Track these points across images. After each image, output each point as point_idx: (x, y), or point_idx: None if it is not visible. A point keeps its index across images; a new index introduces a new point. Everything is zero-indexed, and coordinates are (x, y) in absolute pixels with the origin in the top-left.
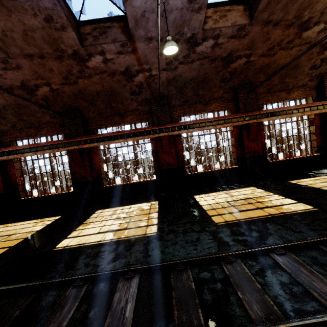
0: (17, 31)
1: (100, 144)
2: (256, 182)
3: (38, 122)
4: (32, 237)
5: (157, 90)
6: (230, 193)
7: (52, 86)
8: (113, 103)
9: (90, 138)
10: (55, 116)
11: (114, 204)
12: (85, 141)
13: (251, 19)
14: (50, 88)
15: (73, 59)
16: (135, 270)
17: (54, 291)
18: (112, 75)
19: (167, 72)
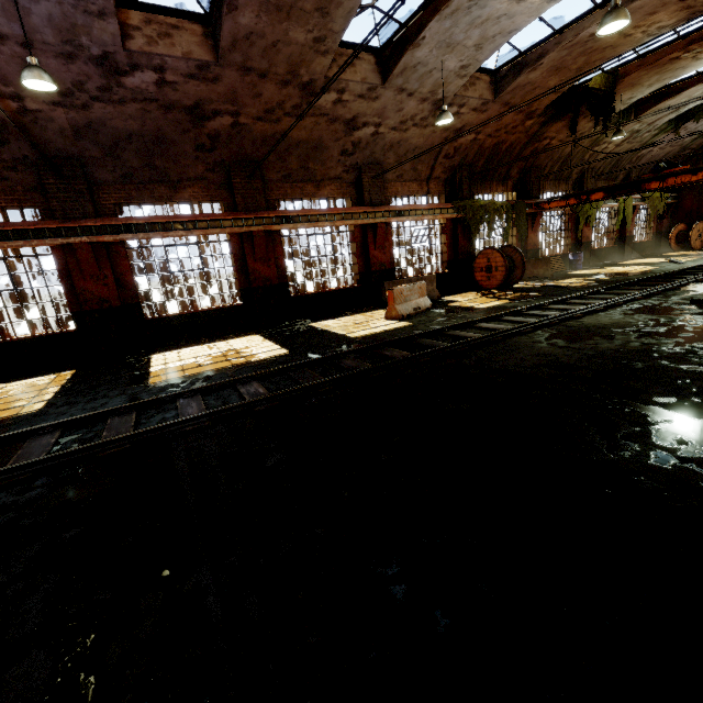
0: None
1: None
2: (269, 328)
3: None
4: None
5: (50, 144)
6: (214, 346)
7: None
8: None
9: None
10: None
11: None
12: None
13: (218, 57)
14: None
15: None
16: None
17: None
18: None
19: (68, 111)
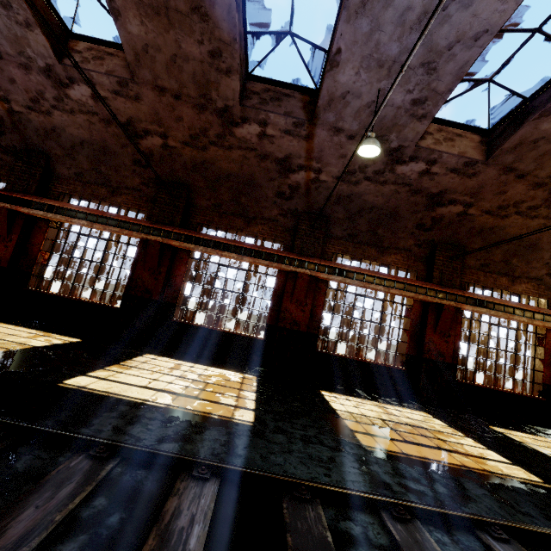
0: (164, 53)
1: (199, 248)
2: (430, 407)
3: (118, 182)
4: (23, 353)
5: (316, 204)
6: (385, 408)
7: (169, 140)
8: (244, 198)
9: (188, 234)
10: (149, 184)
11: (178, 354)
12: (177, 235)
13: (488, 157)
14: (164, 143)
15: (218, 116)
16: (214, 468)
17: (46, 452)
18: (261, 158)
19: (342, 184)
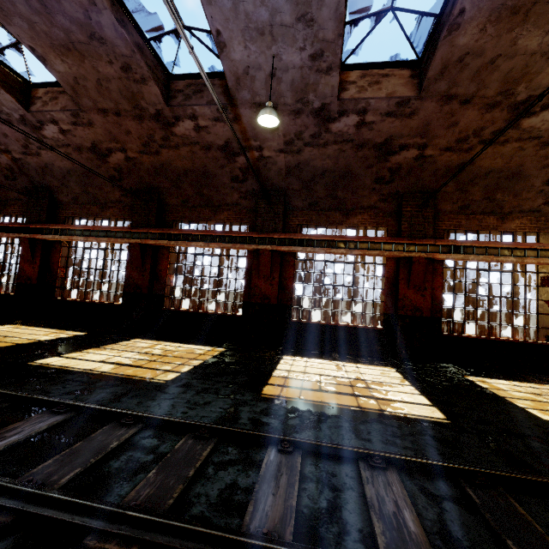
0: (90, 80)
1: (171, 243)
2: (407, 363)
3: (104, 198)
4: (25, 345)
5: (270, 180)
6: (342, 366)
7: (129, 153)
8: (205, 190)
9: (160, 232)
10: (127, 195)
11: (167, 337)
12: (152, 235)
13: (420, 91)
14: (126, 156)
15: (156, 121)
16: (72, 406)
17: None
18: (206, 150)
19: (287, 156)
